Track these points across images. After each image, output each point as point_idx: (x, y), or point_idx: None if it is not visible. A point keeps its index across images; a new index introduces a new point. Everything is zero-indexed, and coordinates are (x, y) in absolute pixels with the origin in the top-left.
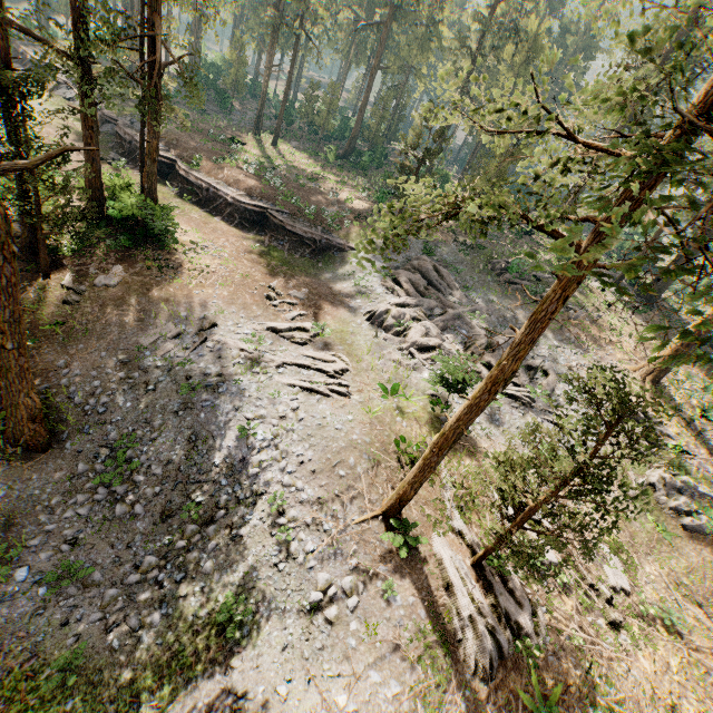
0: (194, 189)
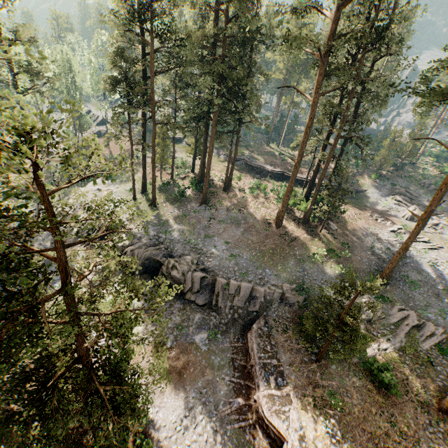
0: (298, 182)
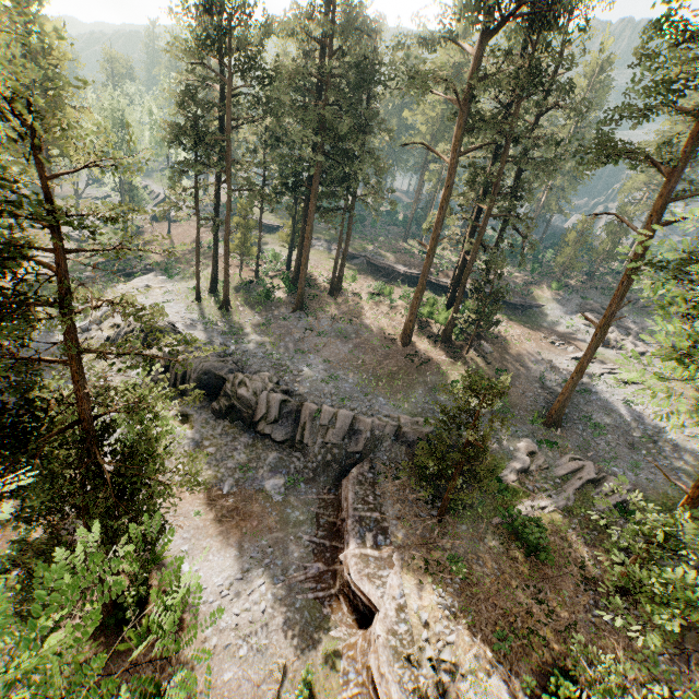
0: (443, 289)
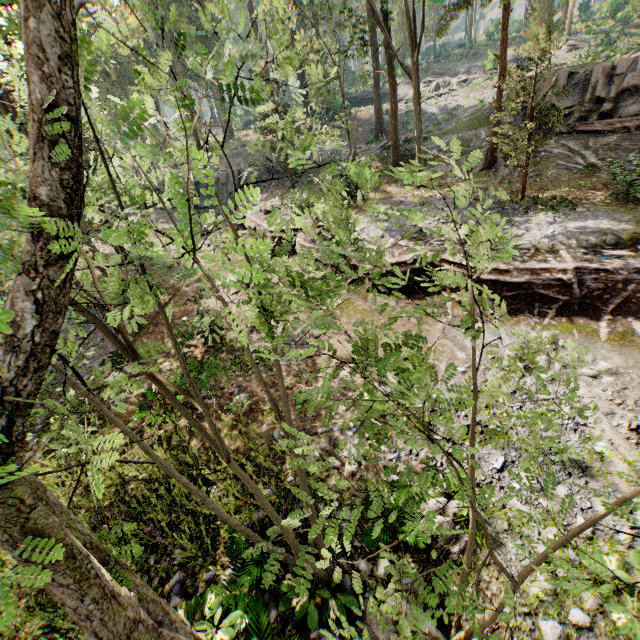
0: None
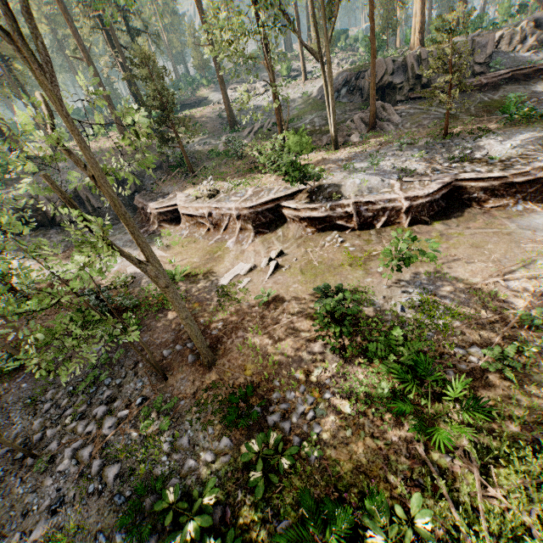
0: None
